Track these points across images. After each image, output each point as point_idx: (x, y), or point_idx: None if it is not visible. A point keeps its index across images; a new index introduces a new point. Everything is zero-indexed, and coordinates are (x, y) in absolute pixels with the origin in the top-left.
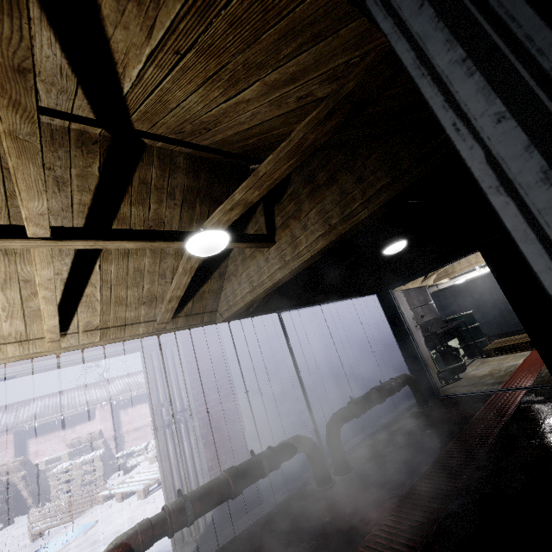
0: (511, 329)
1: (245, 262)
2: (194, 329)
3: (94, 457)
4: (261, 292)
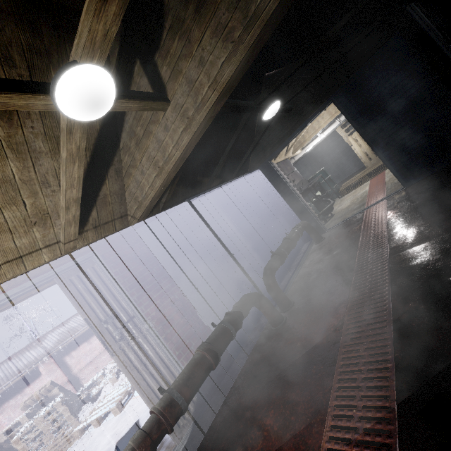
0: (346, 177)
1: (140, 145)
2: (109, 241)
3: (54, 405)
4: (171, 169)
